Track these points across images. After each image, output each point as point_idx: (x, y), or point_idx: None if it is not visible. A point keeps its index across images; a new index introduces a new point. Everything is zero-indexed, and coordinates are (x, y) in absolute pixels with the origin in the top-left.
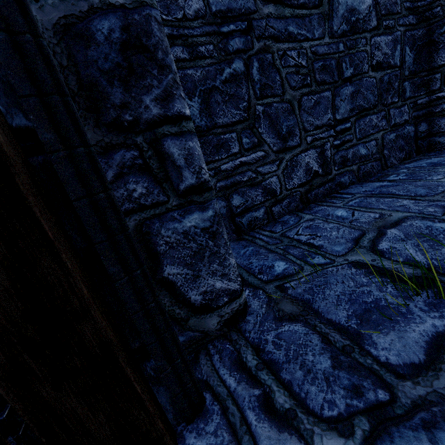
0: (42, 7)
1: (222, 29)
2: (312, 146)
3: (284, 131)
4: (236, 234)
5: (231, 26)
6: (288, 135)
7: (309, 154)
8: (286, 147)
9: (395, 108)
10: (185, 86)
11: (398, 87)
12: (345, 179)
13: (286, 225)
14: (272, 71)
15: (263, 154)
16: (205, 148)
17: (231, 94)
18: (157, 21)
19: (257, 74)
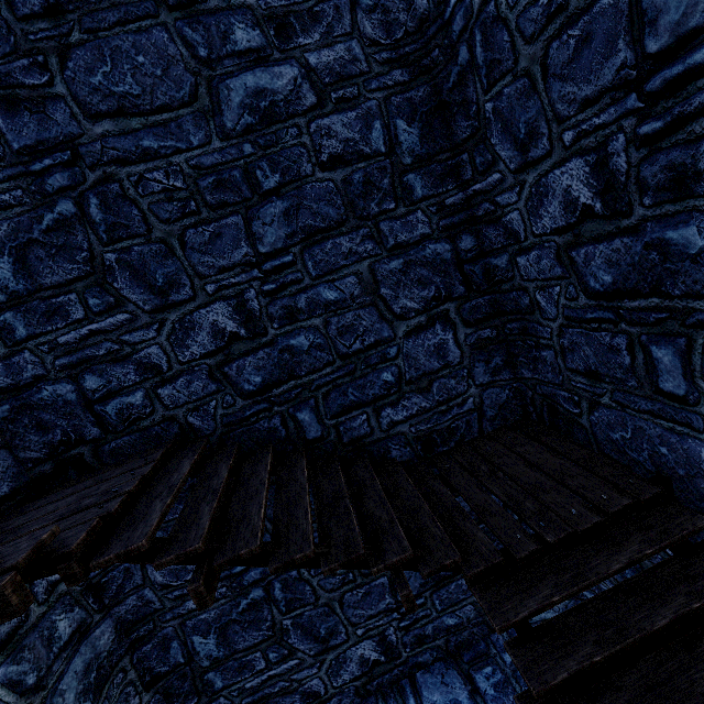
0: None
1: (235, 570)
2: (366, 636)
3: (322, 633)
4: None
5: None
6: (329, 635)
7: (363, 645)
8: (328, 646)
9: None
10: (199, 629)
11: None
12: (425, 657)
13: None
14: (299, 585)
15: (298, 661)
16: (225, 673)
17: (251, 620)
18: None
19: (281, 593)
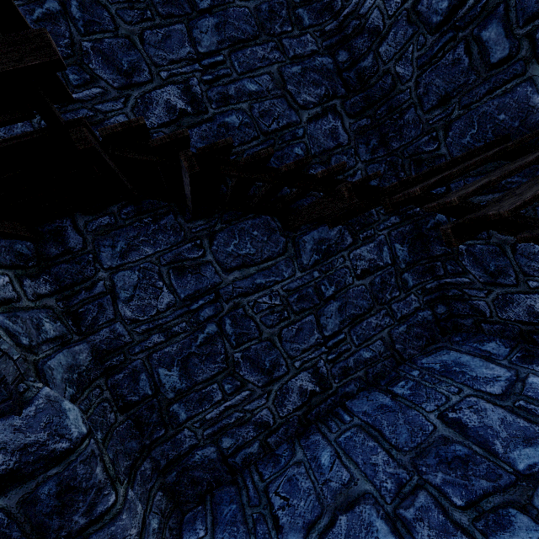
0: (9, 497)
1: (192, 307)
2: (302, 369)
3: (267, 366)
4: (231, 474)
5: (200, 301)
6: (272, 367)
7: (301, 377)
8: (273, 378)
9: (398, 302)
10: (164, 362)
11: (396, 281)
12: (351, 388)
13: (276, 467)
14: (245, 321)
15: (249, 392)
16: (188, 405)
17: (207, 353)
18: (83, 461)
19: (231, 328)
